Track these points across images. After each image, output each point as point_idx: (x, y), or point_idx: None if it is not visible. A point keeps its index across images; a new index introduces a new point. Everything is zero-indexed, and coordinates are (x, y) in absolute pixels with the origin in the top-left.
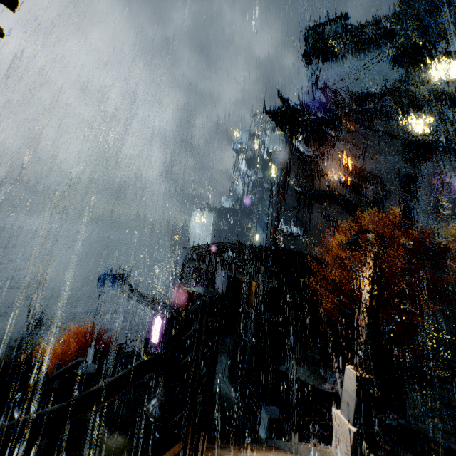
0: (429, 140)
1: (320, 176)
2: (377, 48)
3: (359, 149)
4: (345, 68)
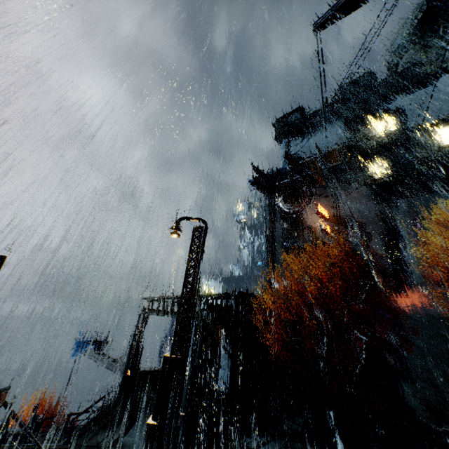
0: (390, 180)
1: (303, 228)
2: (332, 123)
3: (332, 199)
4: (309, 141)
